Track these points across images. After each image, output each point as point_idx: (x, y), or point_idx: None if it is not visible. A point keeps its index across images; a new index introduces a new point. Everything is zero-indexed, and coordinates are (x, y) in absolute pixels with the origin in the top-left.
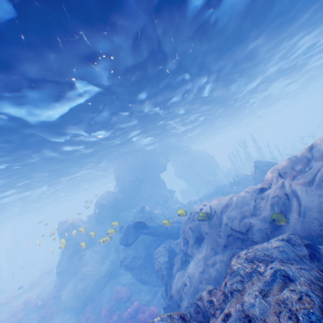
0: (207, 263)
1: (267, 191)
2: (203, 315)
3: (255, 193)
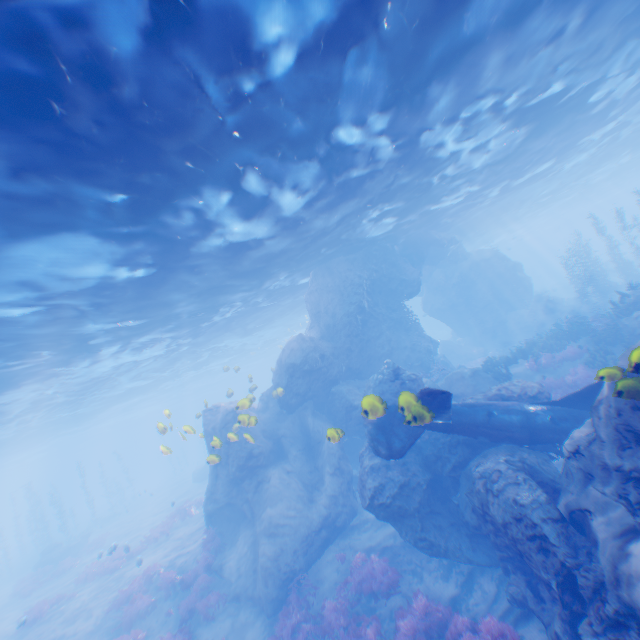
0: None
1: None
2: None
3: None
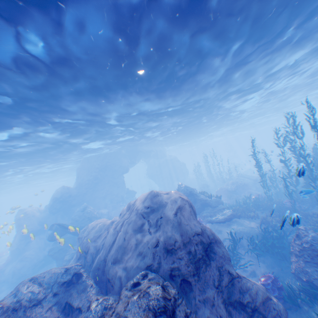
0: None
1: None
2: None
3: (111, 223)
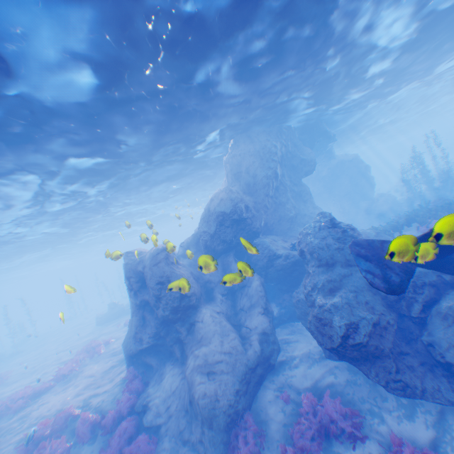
0: None
1: None
2: None
3: None
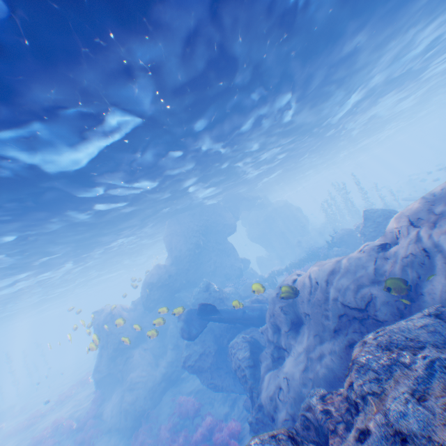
0: (311, 356)
1: (392, 247)
2: (317, 433)
3: (375, 252)
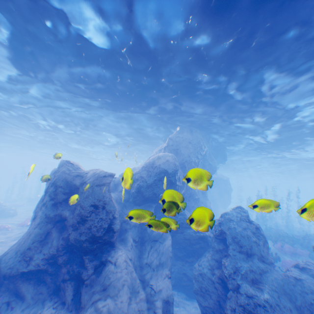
0: None
1: None
2: None
3: None
